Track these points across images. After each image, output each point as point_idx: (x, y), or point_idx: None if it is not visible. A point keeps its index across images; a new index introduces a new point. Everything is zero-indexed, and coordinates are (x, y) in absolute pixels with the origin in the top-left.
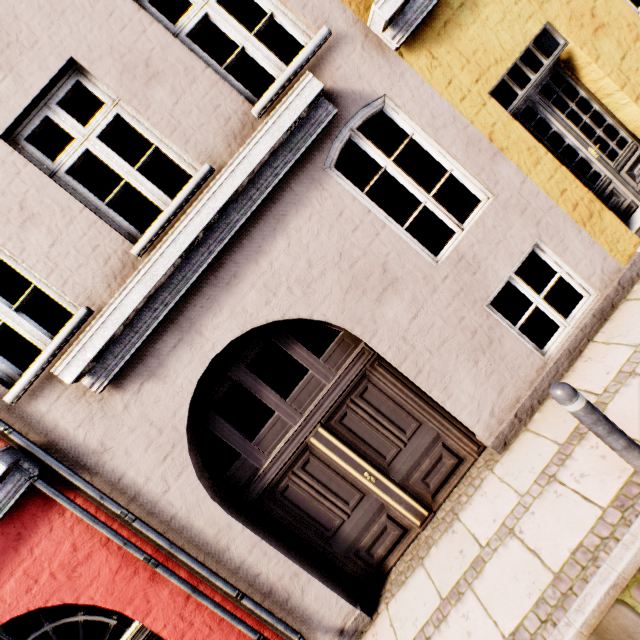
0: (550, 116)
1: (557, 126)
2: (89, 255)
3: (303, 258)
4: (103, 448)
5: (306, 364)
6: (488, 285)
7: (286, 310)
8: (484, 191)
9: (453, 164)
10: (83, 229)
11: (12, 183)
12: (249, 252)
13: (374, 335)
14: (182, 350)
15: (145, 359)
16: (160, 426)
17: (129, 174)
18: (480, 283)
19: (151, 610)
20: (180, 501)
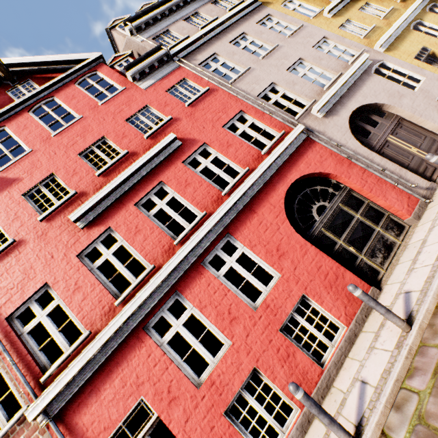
0: (433, 65)
1: (436, 67)
2: (311, 90)
3: (372, 90)
4: (324, 131)
5: (378, 120)
6: (434, 96)
7: (371, 101)
8: (421, 77)
9: (409, 72)
10: (309, 86)
11: (290, 78)
12: (356, 89)
13: (401, 107)
14: (342, 110)
15: (332, 111)
16: (340, 127)
17: (317, 77)
18: (431, 95)
19: (350, 176)
20: (352, 146)
